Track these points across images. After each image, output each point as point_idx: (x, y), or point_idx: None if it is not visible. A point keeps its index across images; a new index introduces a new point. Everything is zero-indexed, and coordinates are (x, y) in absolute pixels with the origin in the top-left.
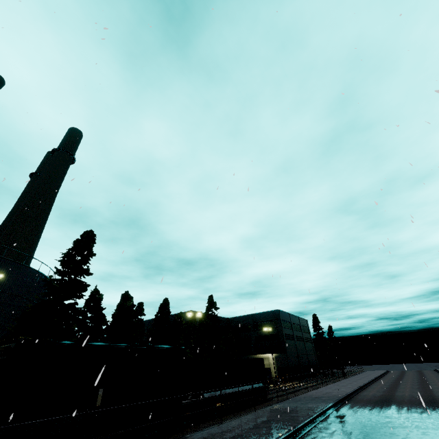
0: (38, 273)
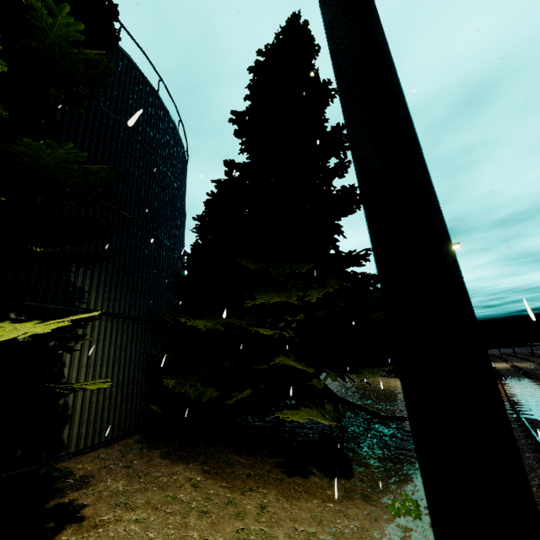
0: (179, 141)
